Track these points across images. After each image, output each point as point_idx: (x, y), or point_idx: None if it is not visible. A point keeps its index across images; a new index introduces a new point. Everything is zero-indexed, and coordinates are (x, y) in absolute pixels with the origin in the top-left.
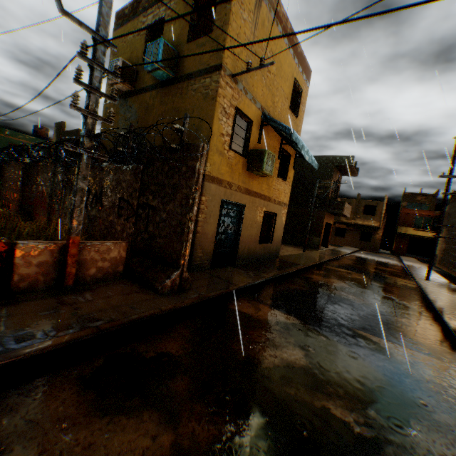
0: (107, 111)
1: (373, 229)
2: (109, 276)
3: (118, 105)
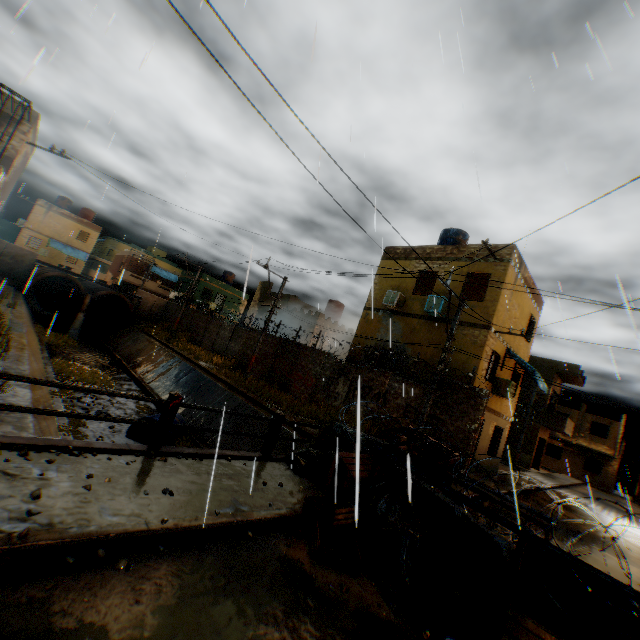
0: (367, 316)
1: (603, 458)
2: None
3: (381, 316)
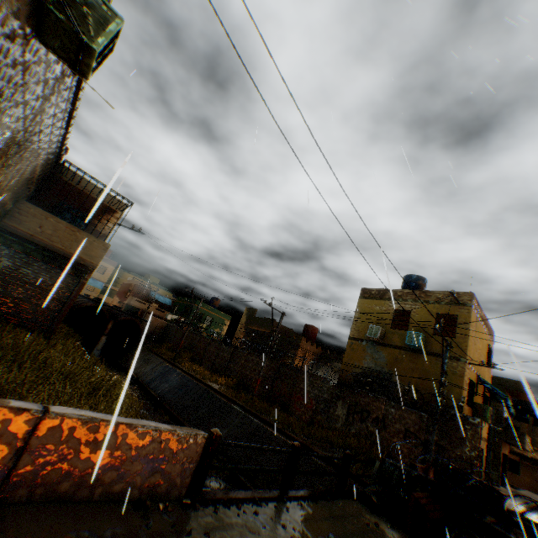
0: (352, 345)
1: None
2: None
3: (365, 346)
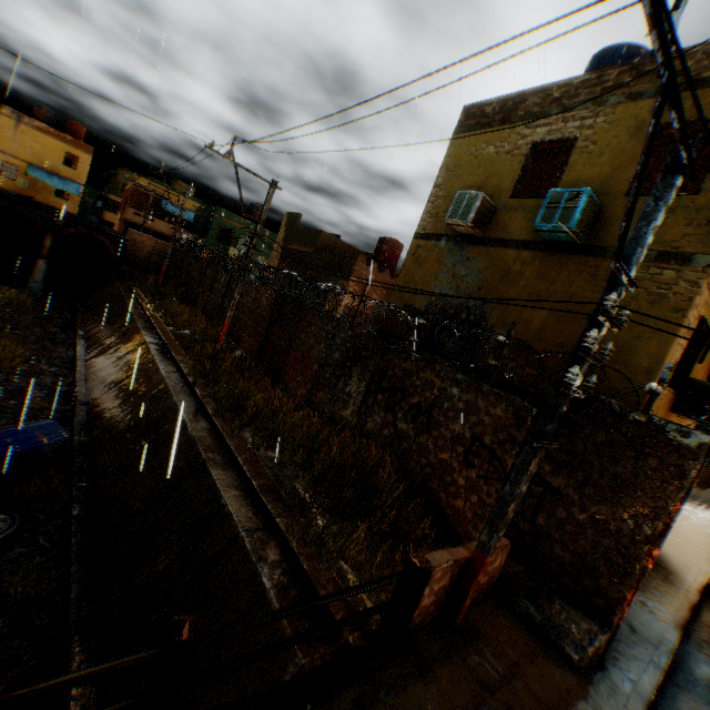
0: (417, 250)
1: None
2: (480, 593)
3: (443, 249)
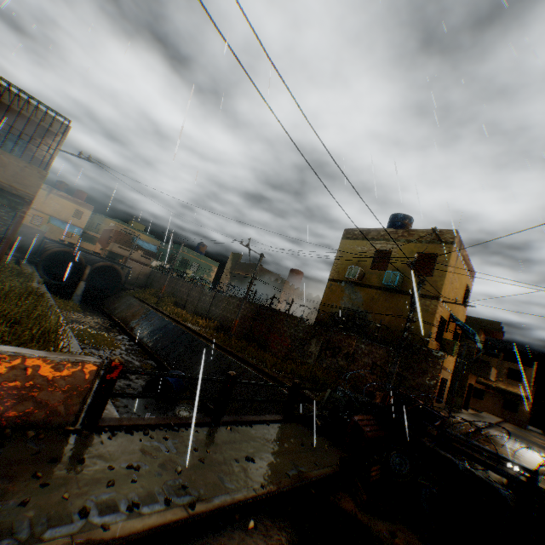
0: (331, 286)
1: (519, 398)
2: None
3: (343, 287)
